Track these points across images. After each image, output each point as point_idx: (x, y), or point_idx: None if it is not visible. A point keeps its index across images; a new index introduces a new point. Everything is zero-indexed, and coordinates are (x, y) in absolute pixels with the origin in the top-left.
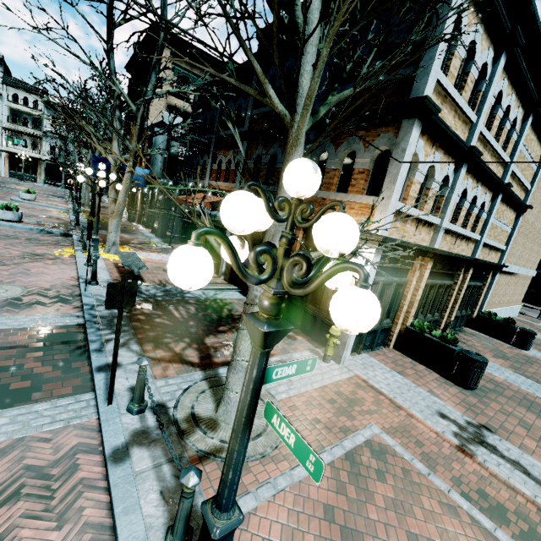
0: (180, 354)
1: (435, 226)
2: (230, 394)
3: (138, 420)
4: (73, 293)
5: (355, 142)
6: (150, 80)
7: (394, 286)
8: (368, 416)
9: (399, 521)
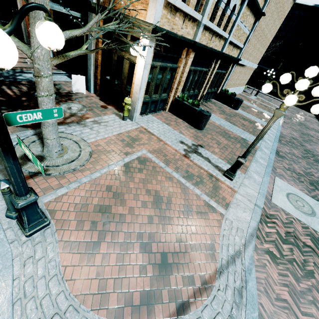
0: None
1: (198, 22)
2: (47, 141)
3: None
4: None
5: None
6: None
7: (168, 70)
8: (143, 146)
9: (144, 186)
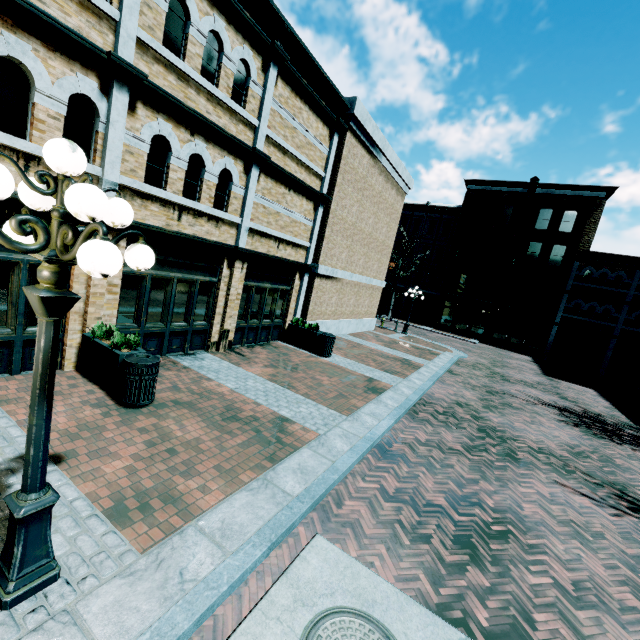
0: None
1: (98, 178)
2: None
3: None
4: None
5: None
6: None
7: (24, 268)
8: None
9: None
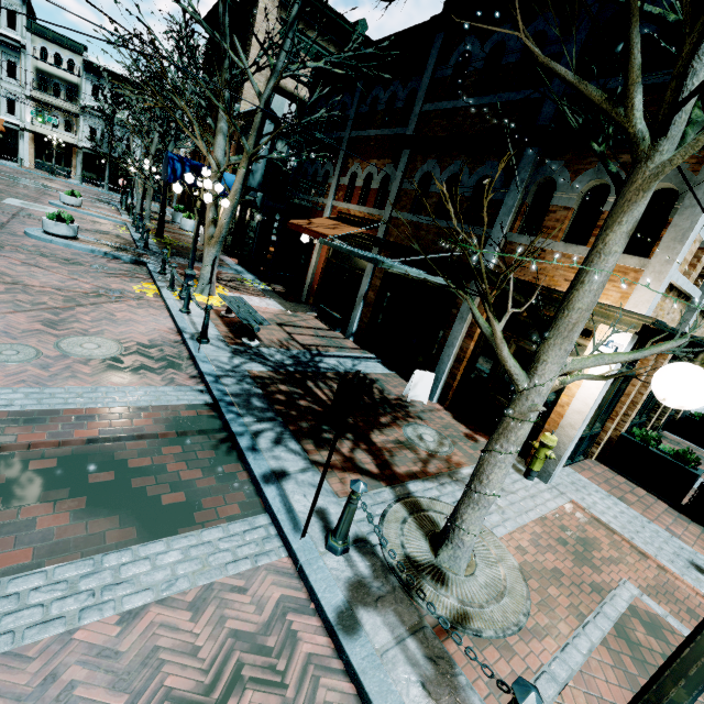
0: (351, 459)
1: (691, 301)
2: (464, 536)
3: (345, 564)
4: (180, 354)
5: None
6: (284, 47)
7: (621, 380)
8: (614, 566)
9: None
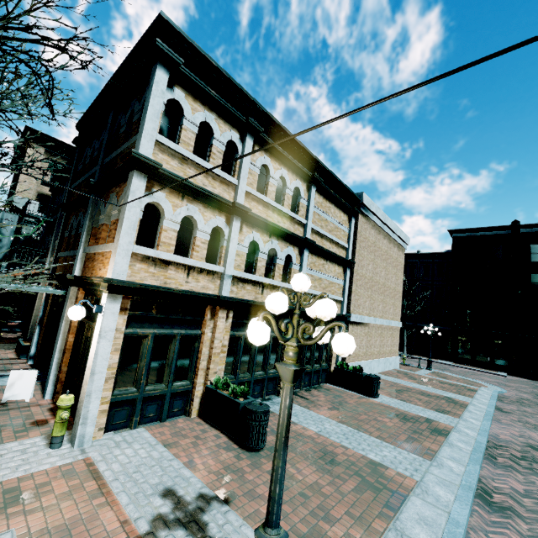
0: None
1: (221, 274)
2: None
3: None
4: None
5: (113, 198)
6: None
7: (178, 339)
8: (24, 518)
9: None
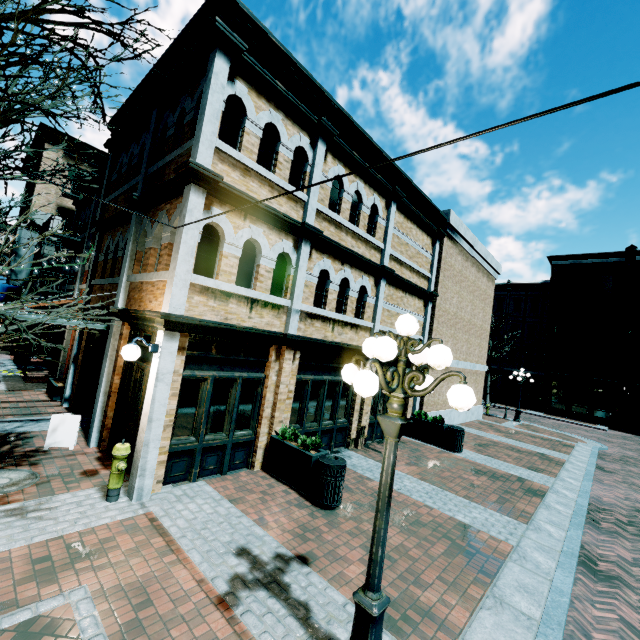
0: None
1: (287, 308)
2: None
3: None
4: None
5: (163, 216)
6: None
7: (239, 383)
8: (94, 574)
9: None
